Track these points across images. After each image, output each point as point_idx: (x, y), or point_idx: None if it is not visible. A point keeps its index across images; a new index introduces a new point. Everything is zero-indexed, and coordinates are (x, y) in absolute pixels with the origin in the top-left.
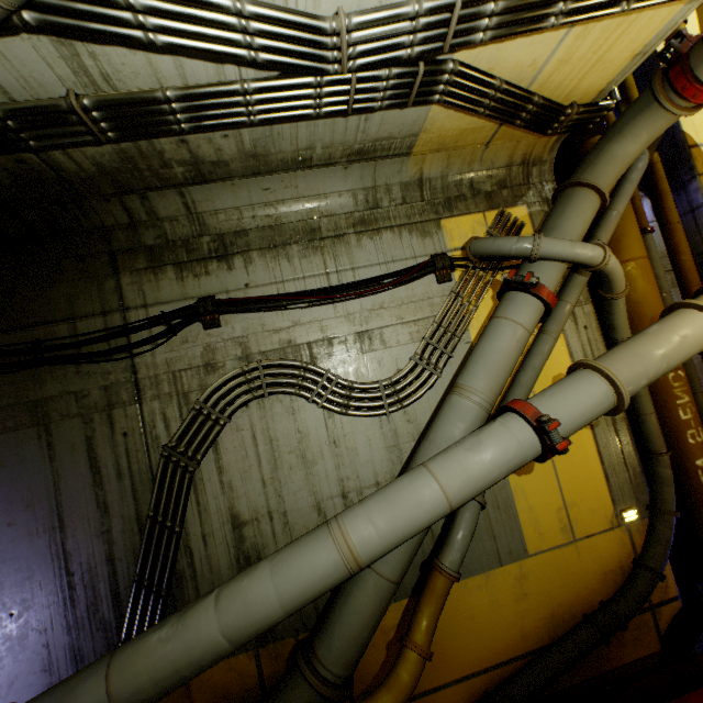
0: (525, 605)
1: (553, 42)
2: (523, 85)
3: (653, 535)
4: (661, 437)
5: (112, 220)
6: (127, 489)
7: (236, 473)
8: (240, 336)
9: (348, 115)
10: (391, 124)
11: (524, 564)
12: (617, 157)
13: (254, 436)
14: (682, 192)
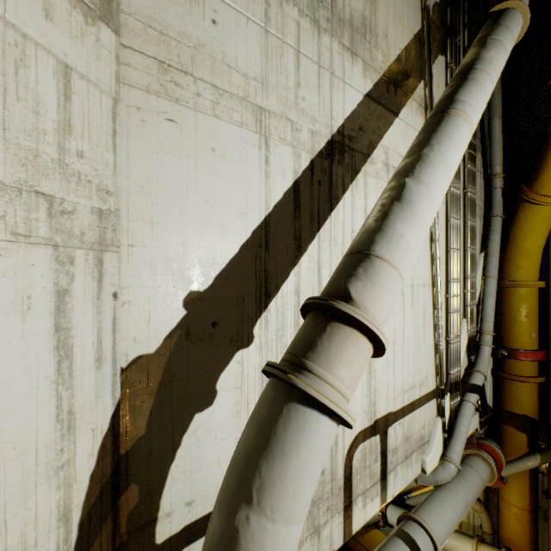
0: None
1: None
2: None
3: None
4: None
5: None
6: None
7: None
8: None
9: None
10: None
11: None
12: None
13: None
14: None
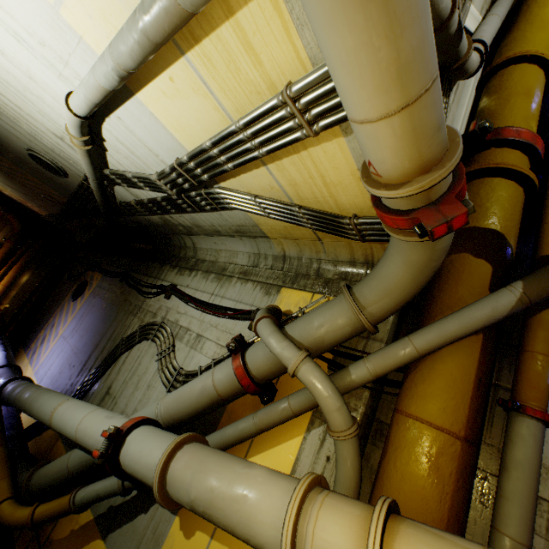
0: None
1: (266, 174)
2: (286, 200)
3: None
4: None
5: (177, 243)
6: (110, 347)
7: (125, 368)
8: (170, 307)
9: (211, 212)
10: (236, 218)
11: None
12: (380, 273)
13: (139, 356)
14: None
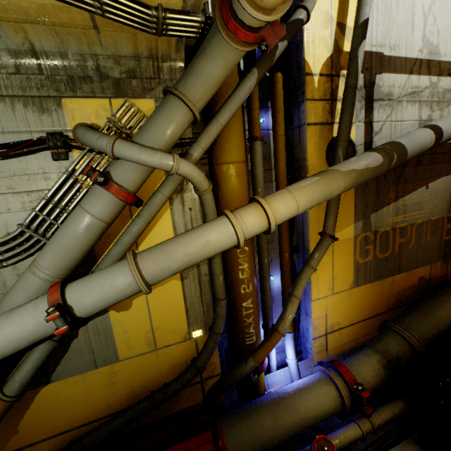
0: (113, 389)
1: None
2: None
3: (205, 346)
4: (223, 290)
5: None
6: None
7: None
8: None
9: None
10: None
11: (115, 365)
12: (204, 74)
13: None
14: (297, 111)
